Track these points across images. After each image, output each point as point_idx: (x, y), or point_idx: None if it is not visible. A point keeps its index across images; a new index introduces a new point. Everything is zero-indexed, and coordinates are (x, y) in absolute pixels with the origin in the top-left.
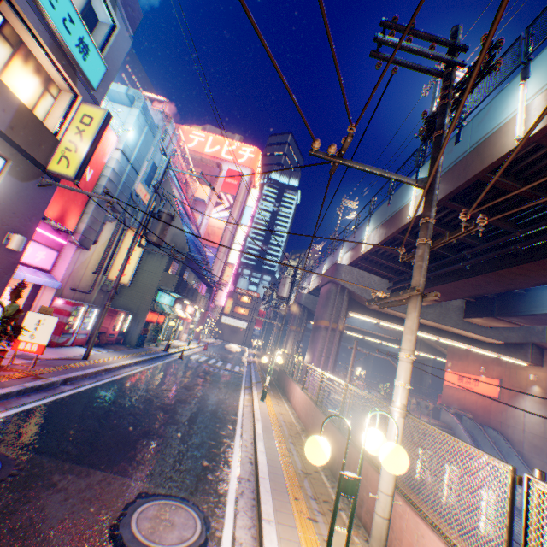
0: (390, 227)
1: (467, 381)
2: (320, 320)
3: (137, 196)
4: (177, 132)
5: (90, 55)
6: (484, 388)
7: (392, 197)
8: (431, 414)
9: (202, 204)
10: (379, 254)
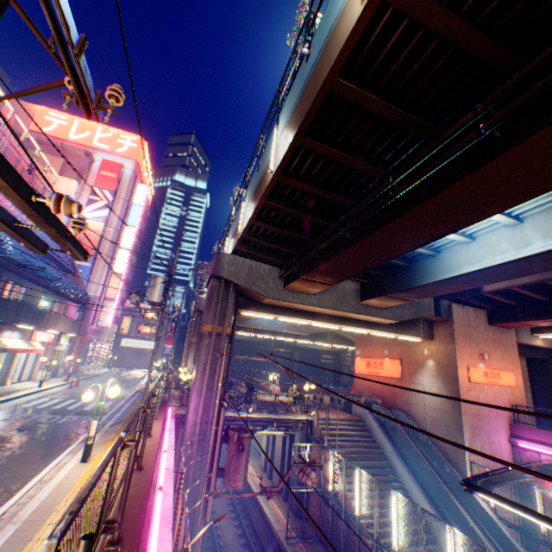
0: (259, 194)
1: (375, 366)
2: (203, 326)
3: None
4: None
5: None
6: (389, 370)
7: (261, 158)
8: (344, 409)
9: None
10: (260, 234)
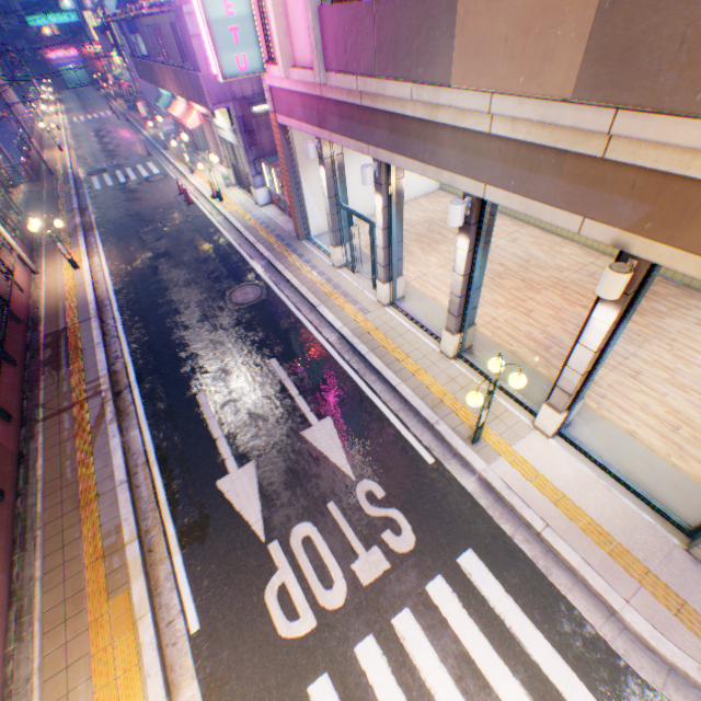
0: None
1: None
2: None
3: None
4: None
5: None
6: None
7: None
8: None
9: None
10: None
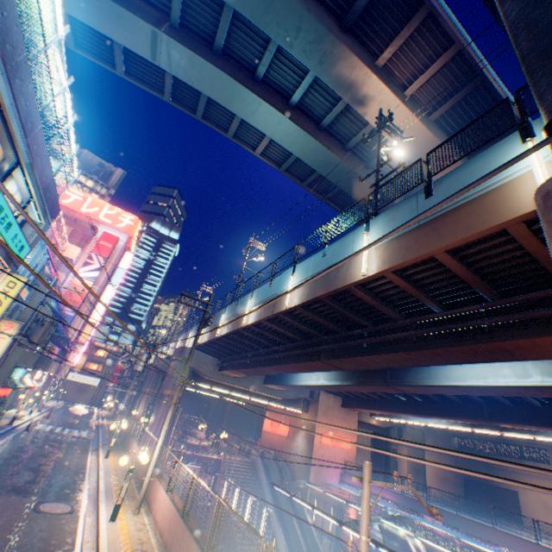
0: (212, 334)
1: (275, 425)
2: (166, 389)
3: None
4: None
5: (24, 249)
6: (282, 430)
7: (217, 313)
8: (246, 454)
9: (69, 261)
10: (210, 344)
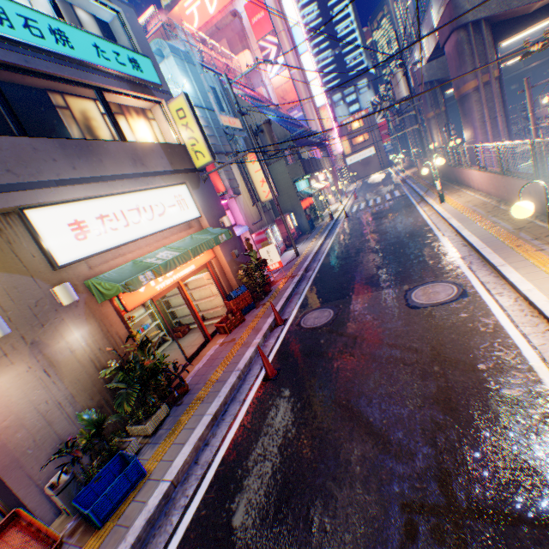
0: None
1: None
2: (462, 88)
3: (226, 129)
4: (186, 31)
5: (139, 64)
6: None
7: None
8: None
9: (253, 76)
10: None
